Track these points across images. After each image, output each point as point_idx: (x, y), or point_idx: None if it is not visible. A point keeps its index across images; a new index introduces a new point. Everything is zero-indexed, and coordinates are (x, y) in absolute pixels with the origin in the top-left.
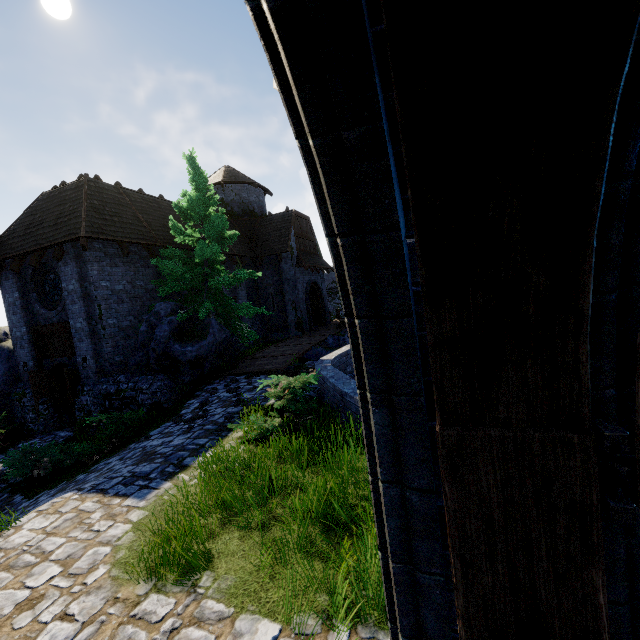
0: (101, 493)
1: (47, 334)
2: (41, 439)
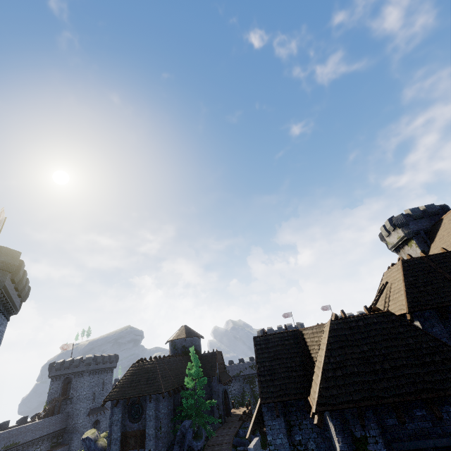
0: None
1: (129, 436)
2: None
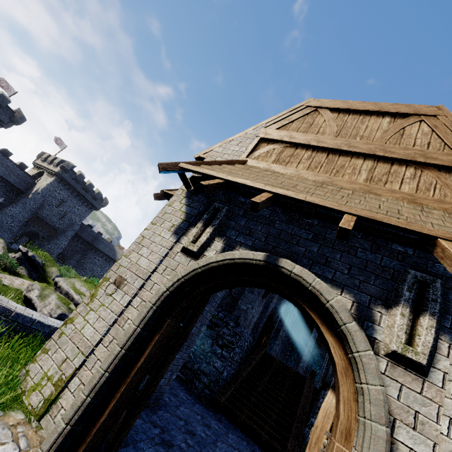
0: None
1: None
2: None
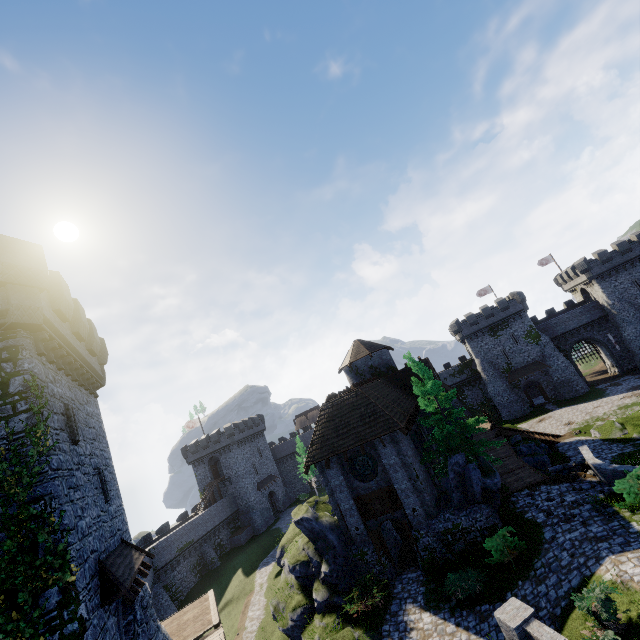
0: (624, 551)
1: (369, 500)
2: (402, 583)
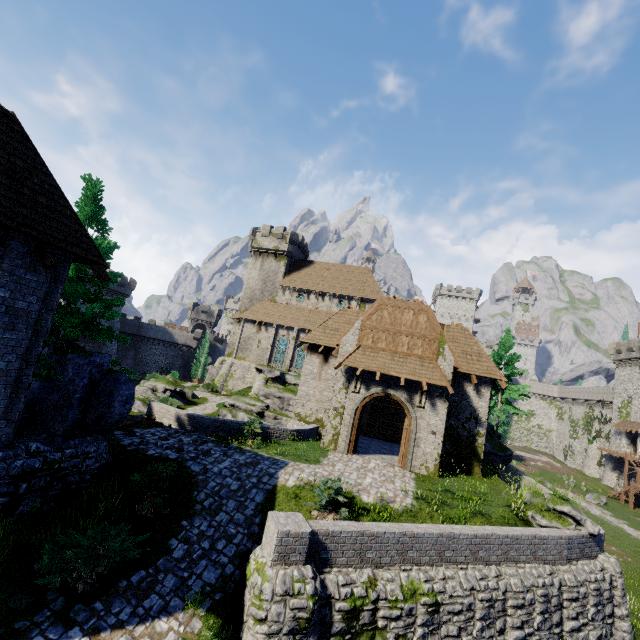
0: (283, 467)
1: None
2: None
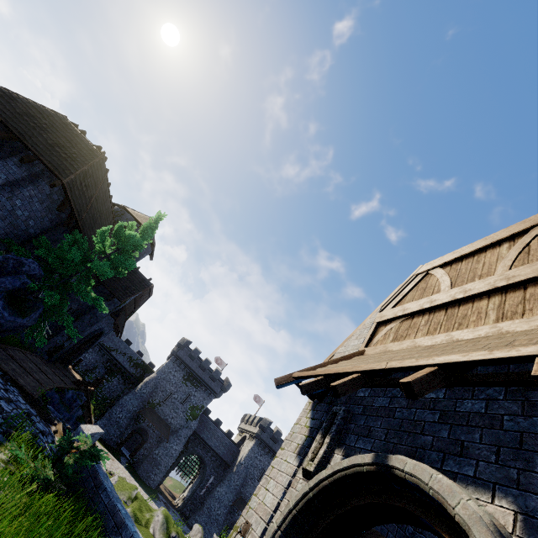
0: None
1: None
2: None
